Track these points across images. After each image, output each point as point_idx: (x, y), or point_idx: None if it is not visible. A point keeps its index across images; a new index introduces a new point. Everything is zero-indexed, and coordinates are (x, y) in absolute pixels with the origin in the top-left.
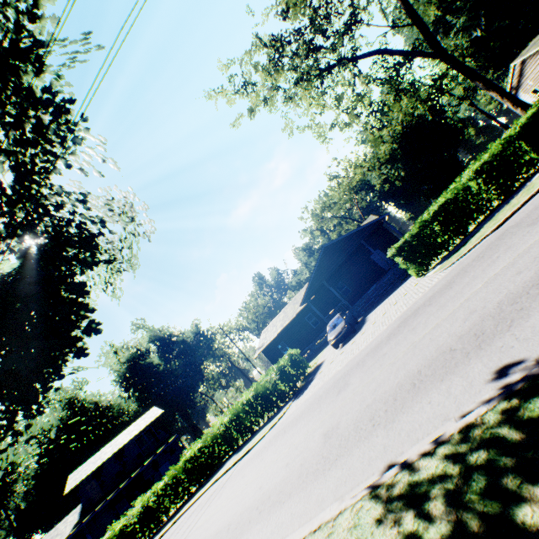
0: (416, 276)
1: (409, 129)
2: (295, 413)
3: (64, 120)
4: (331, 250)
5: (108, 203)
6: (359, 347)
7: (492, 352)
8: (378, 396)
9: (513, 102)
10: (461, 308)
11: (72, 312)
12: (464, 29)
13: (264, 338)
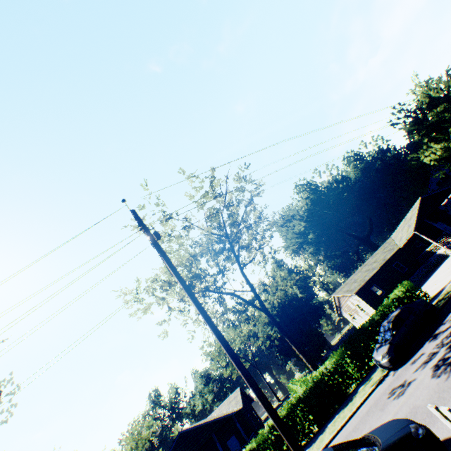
0: None
1: (283, 303)
2: None
3: None
4: (186, 437)
5: None
6: None
7: None
8: None
9: (306, 359)
10: None
11: None
12: (314, 252)
13: None
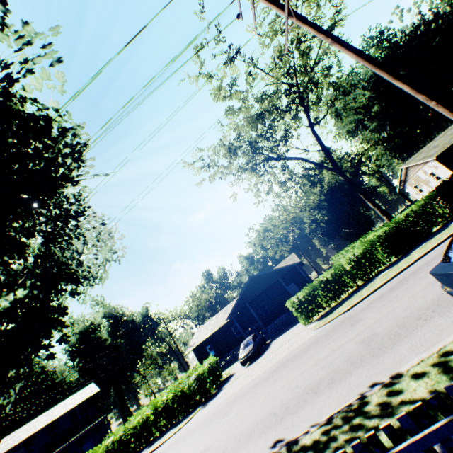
0: (302, 324)
1: (333, 188)
2: (196, 422)
3: (82, 209)
4: (256, 280)
5: (96, 252)
6: (252, 375)
7: (282, 426)
8: (235, 432)
9: (381, 211)
10: (296, 378)
11: (53, 326)
12: (376, 129)
13: (197, 337)
